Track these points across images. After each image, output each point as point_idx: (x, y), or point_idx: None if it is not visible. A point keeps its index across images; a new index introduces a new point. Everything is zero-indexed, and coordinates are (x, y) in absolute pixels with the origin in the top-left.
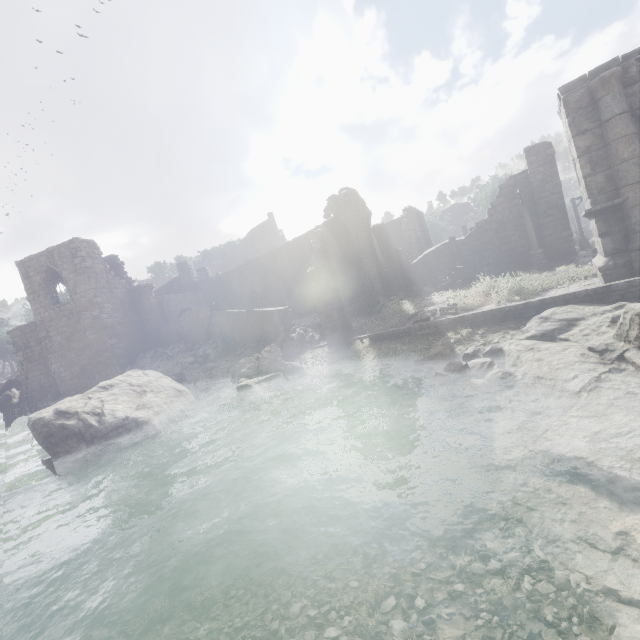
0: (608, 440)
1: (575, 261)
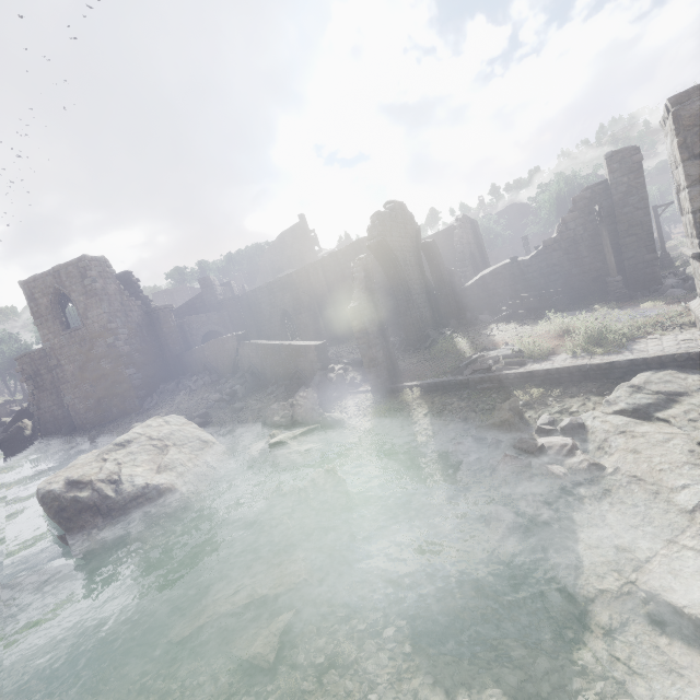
0: None
1: (661, 291)
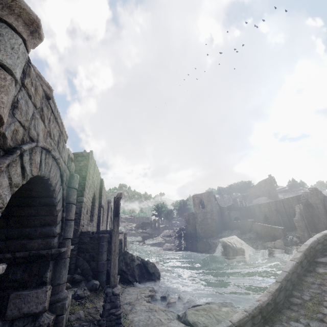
0: None
1: None
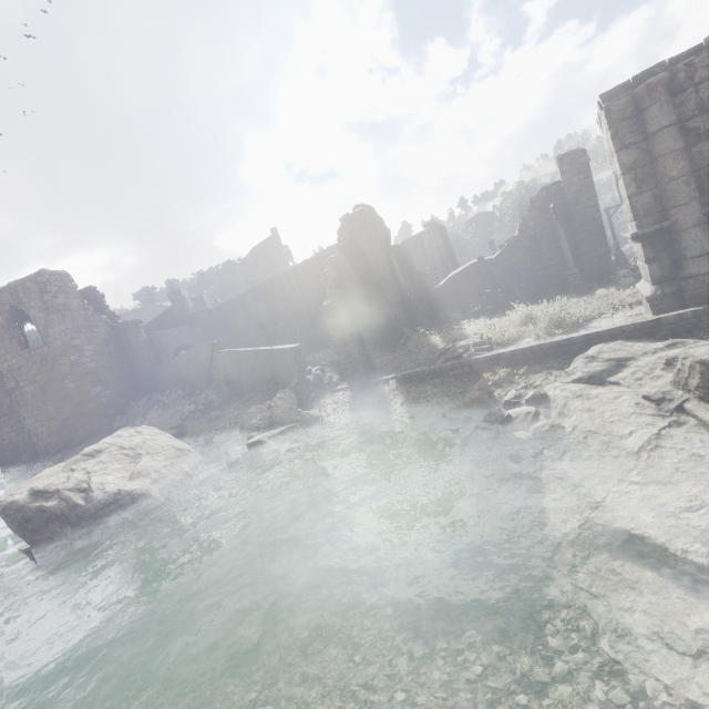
0: (678, 516)
1: (614, 281)
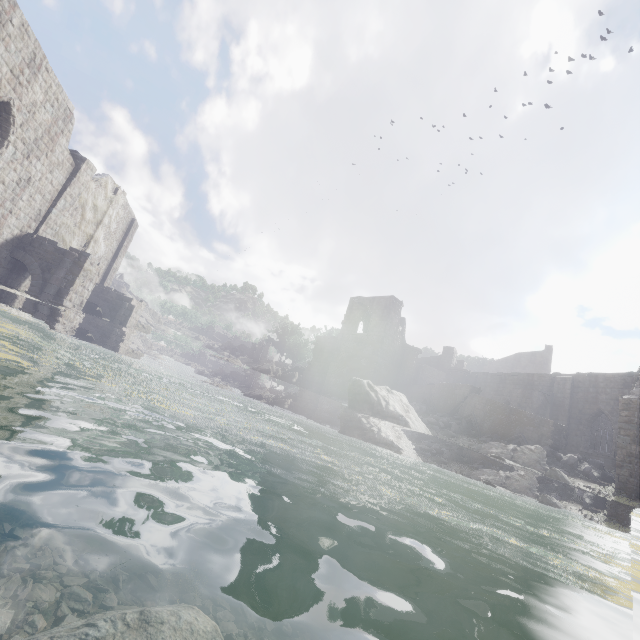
0: None
1: None
